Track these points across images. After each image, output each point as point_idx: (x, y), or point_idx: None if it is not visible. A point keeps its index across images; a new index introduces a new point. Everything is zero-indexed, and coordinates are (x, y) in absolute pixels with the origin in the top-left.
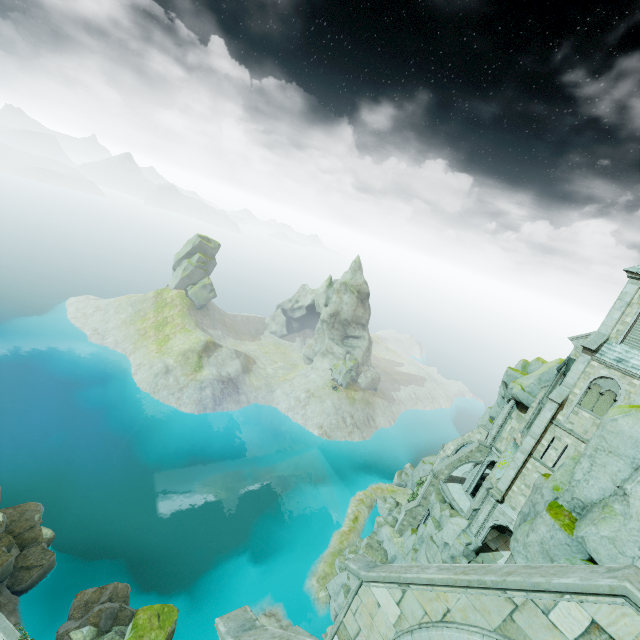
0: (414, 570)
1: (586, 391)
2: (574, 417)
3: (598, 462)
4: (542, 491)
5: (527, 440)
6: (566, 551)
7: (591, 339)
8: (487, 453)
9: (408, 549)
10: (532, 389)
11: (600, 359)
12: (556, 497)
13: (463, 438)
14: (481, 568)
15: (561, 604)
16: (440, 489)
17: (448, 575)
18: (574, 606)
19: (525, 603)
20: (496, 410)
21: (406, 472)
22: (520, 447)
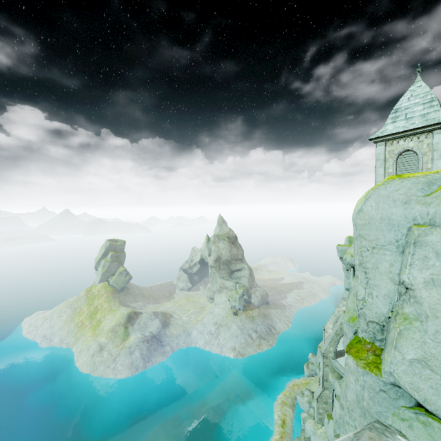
0: None
1: None
2: None
3: (369, 266)
4: (343, 330)
5: None
6: (387, 402)
7: None
8: None
9: (332, 437)
10: None
11: None
12: (355, 330)
13: (335, 315)
14: None
15: None
16: (333, 367)
17: None
18: None
19: None
20: (347, 282)
21: (311, 362)
22: None
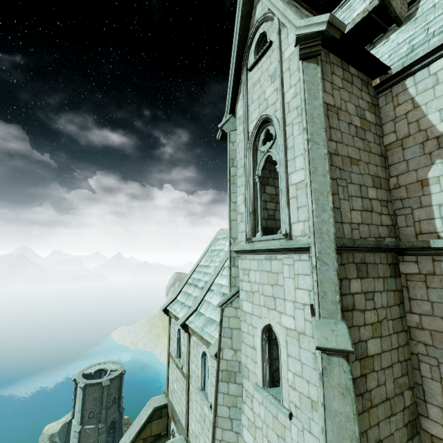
0: None
1: None
2: None
3: None
4: None
5: None
6: None
7: None
8: None
9: None
10: None
11: None
12: None
13: None
14: None
15: None
16: None
17: None
18: None
19: None
20: None
21: None
22: None
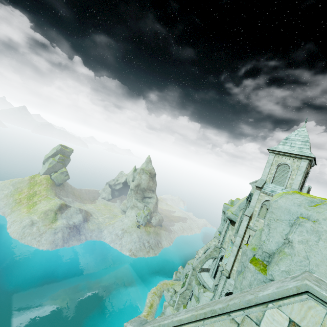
0: (170, 317)
1: (260, 208)
2: (257, 223)
3: (272, 227)
4: (246, 253)
5: (237, 239)
6: None
7: (259, 182)
8: (219, 251)
9: None
10: (236, 212)
11: (264, 191)
12: (254, 254)
13: (207, 245)
14: (213, 302)
15: (267, 313)
16: (197, 277)
17: (191, 313)
18: (276, 312)
19: (243, 320)
20: (221, 227)
21: (179, 271)
22: (234, 243)
